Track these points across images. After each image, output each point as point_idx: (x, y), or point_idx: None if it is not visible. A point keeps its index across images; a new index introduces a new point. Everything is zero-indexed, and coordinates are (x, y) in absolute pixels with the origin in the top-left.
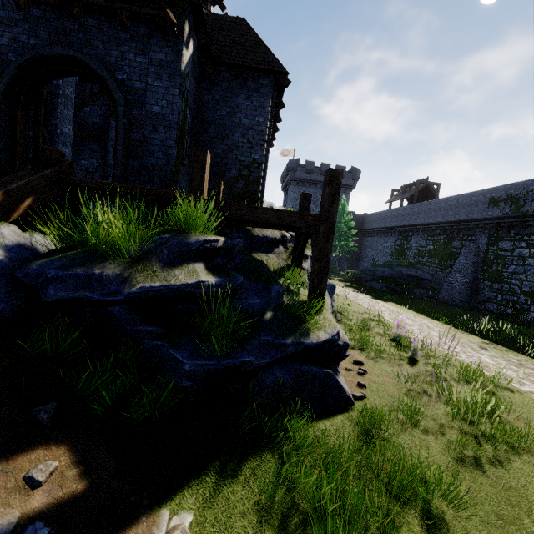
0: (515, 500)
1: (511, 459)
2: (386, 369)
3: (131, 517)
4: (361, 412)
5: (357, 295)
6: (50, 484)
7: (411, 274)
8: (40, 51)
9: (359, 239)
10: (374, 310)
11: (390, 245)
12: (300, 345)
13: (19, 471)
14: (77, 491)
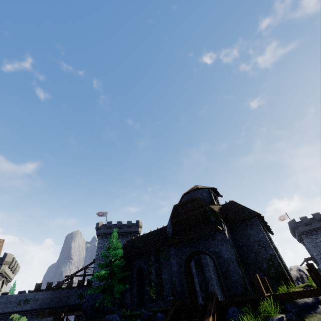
0: None
1: None
2: None
3: None
4: None
5: None
6: None
7: None
8: (189, 252)
9: None
10: None
11: None
12: None
13: None
14: None
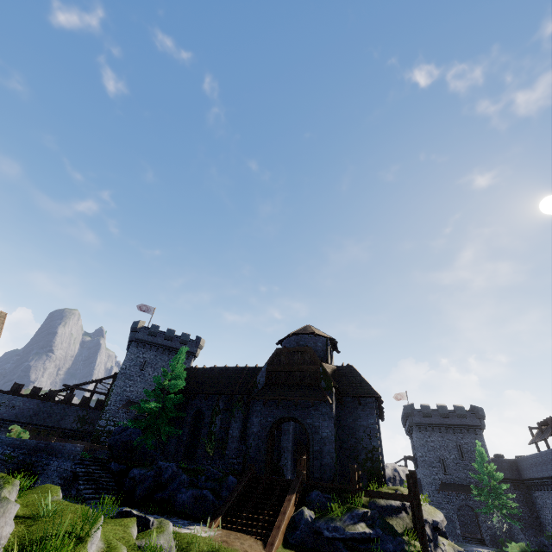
0: None
1: None
2: None
3: None
4: None
5: None
6: None
7: None
8: (280, 416)
9: (525, 495)
10: None
11: None
12: None
13: None
14: None
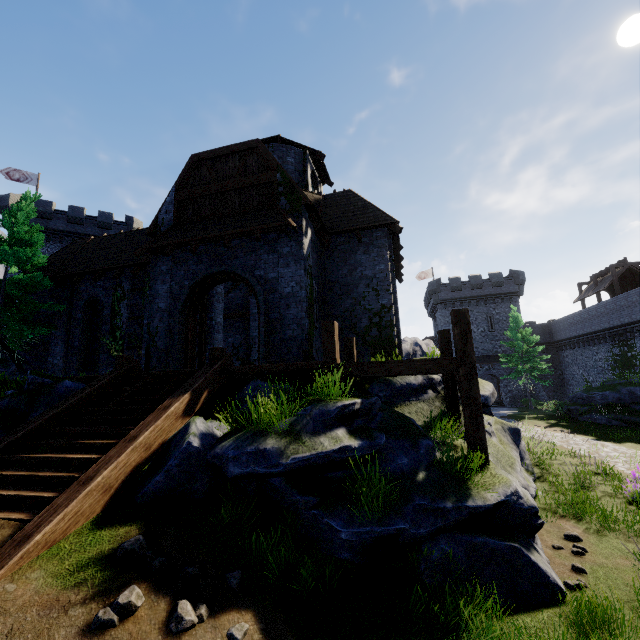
0: None
1: None
2: (620, 546)
3: None
4: (577, 606)
5: (568, 438)
6: None
7: None
8: (204, 273)
9: (553, 356)
10: (597, 458)
11: (604, 356)
12: (464, 509)
13: (223, 628)
14: None
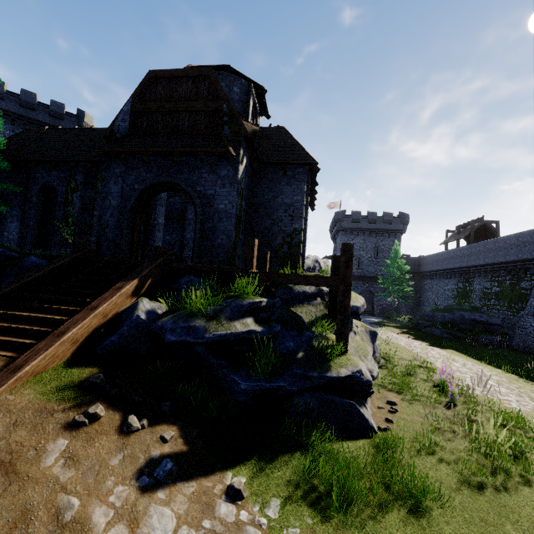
0: (505, 513)
1: (518, 488)
2: (419, 410)
3: (211, 470)
4: (381, 438)
5: (411, 342)
6: (171, 443)
7: (475, 319)
8: (152, 181)
9: (416, 283)
10: (425, 357)
11: (452, 288)
12: (324, 377)
13: (157, 433)
14: (183, 449)
